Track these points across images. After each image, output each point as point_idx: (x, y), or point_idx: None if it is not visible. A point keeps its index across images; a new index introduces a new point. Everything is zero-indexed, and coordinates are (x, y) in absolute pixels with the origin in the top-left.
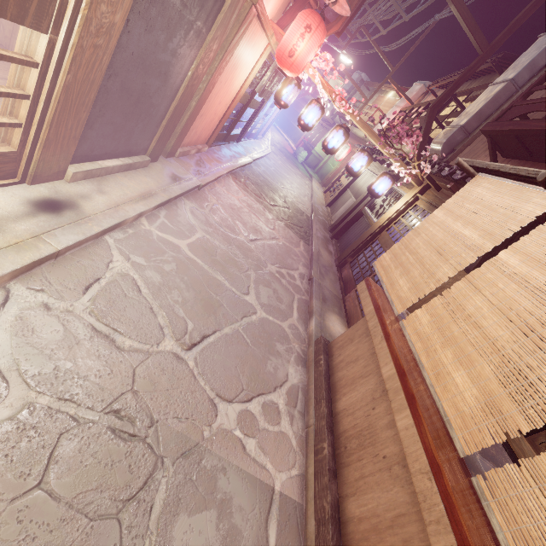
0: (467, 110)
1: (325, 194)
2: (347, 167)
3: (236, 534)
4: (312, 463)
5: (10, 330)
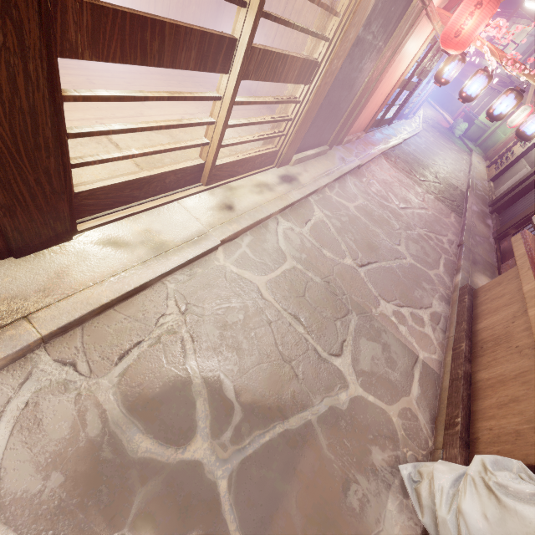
0: None
1: (488, 169)
2: (517, 132)
3: (393, 361)
4: (450, 355)
5: (282, 236)
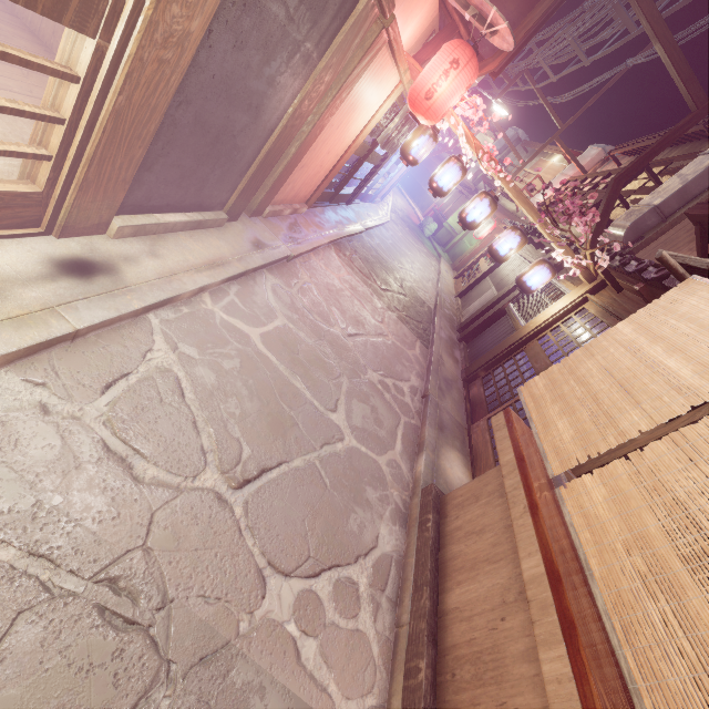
0: (665, 185)
1: (456, 281)
2: (490, 249)
3: None
4: (399, 690)
5: None
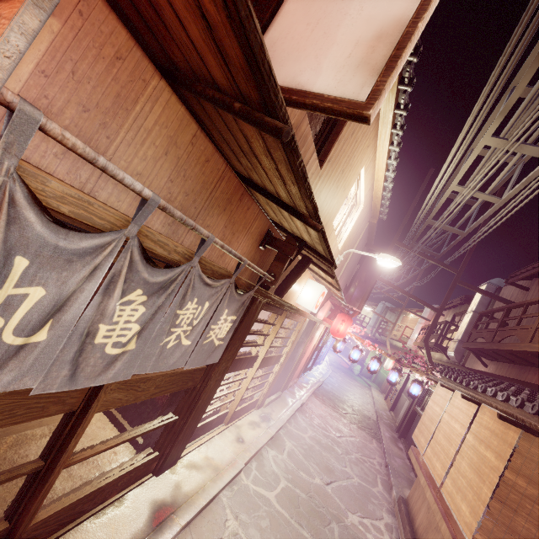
0: (459, 329)
1: (386, 400)
2: (387, 380)
3: None
4: None
5: (272, 461)
